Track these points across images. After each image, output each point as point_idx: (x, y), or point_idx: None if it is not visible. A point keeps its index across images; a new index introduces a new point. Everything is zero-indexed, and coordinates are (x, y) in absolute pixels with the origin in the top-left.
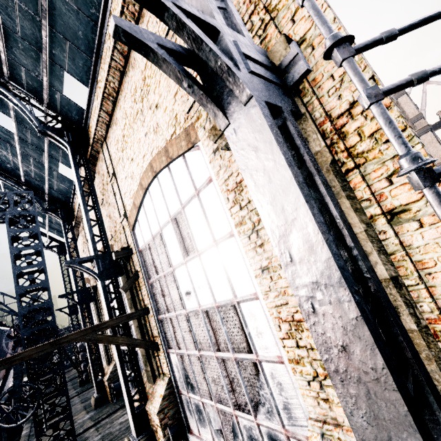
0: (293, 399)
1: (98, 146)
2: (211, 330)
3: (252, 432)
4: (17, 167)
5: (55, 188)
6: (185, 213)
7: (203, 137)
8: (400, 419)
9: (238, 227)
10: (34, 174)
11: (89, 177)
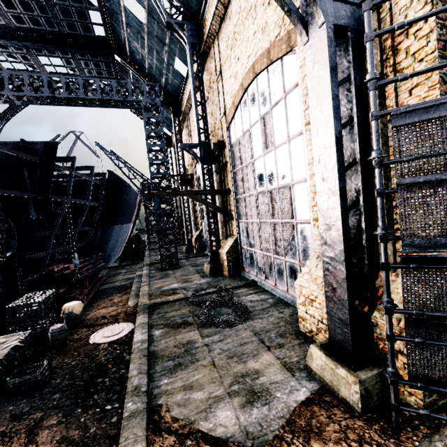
0: (310, 245)
1: (211, 42)
2: (271, 205)
3: (281, 266)
4: (144, 59)
5: (169, 83)
6: (272, 114)
7: (300, 42)
8: (336, 207)
9: (306, 126)
10: (155, 68)
11: (201, 74)
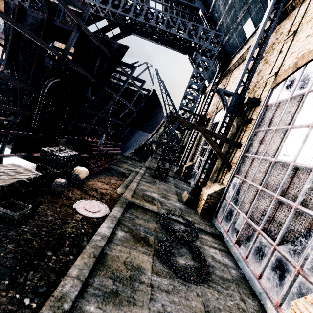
0: None
1: (300, 1)
2: (288, 182)
3: (264, 248)
4: (220, 17)
5: (230, 41)
6: None
7: None
8: None
9: None
10: (226, 26)
11: (270, 31)
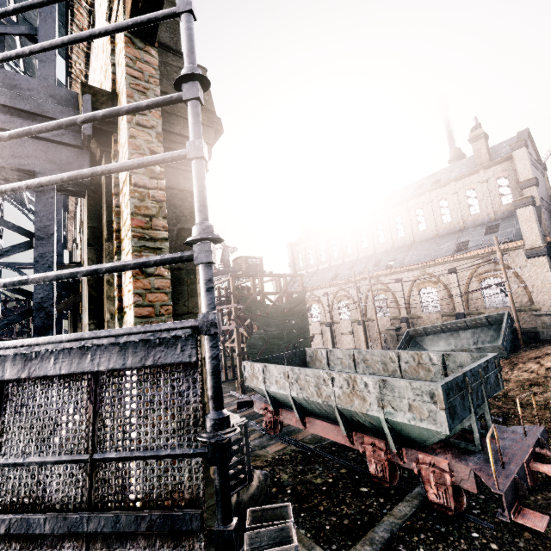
0: None
1: None
2: None
3: None
4: None
5: None
6: None
7: None
8: None
9: None
10: None
11: None
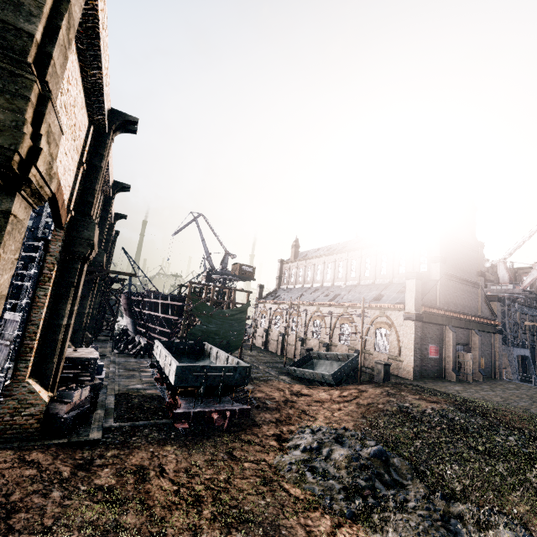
0: None
1: None
2: None
3: None
4: None
5: None
6: None
7: None
8: None
9: None
10: None
11: None
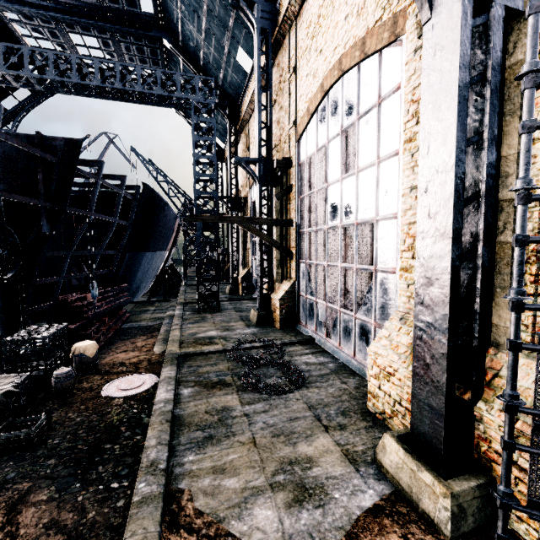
0: (391, 301)
1: (286, 28)
2: (344, 245)
3: (349, 324)
4: (199, 47)
5: (228, 80)
6: (359, 126)
7: (411, 29)
8: (444, 255)
9: (405, 144)
10: (213, 59)
11: (269, 70)
